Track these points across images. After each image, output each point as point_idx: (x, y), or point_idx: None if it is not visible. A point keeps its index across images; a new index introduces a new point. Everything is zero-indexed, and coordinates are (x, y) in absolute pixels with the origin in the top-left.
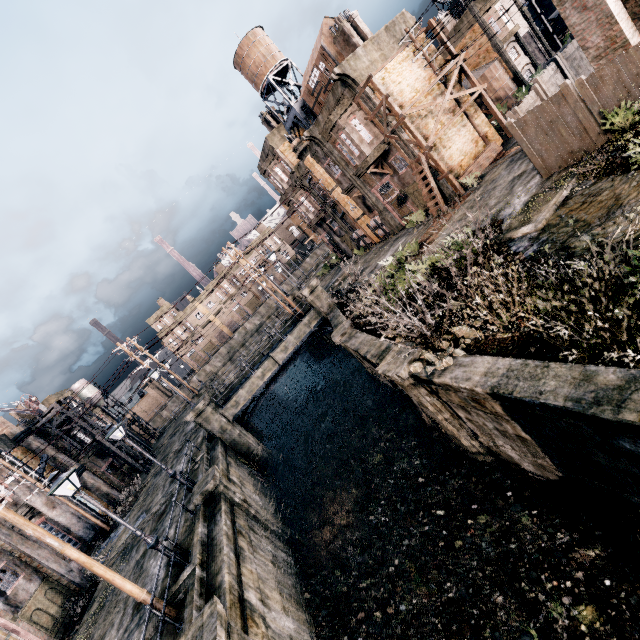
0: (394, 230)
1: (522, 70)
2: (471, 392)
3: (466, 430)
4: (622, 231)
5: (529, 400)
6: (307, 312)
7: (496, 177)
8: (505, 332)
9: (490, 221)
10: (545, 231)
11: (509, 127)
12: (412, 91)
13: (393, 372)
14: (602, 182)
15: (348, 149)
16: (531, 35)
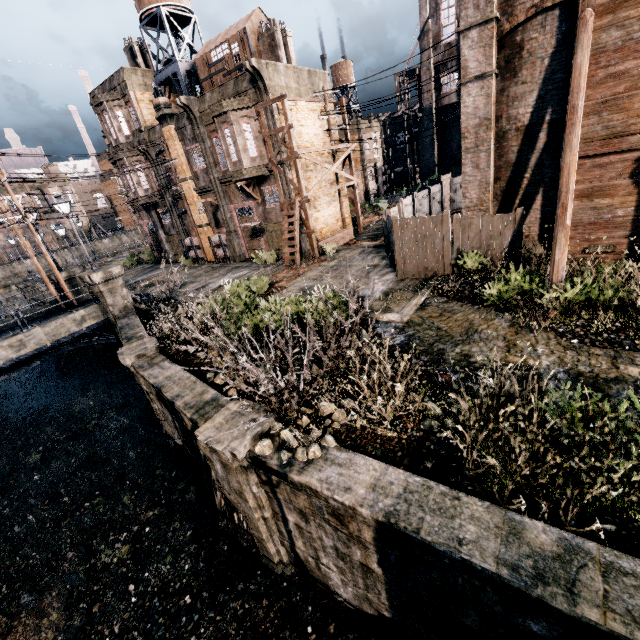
0: (236, 257)
1: (371, 191)
2: (345, 508)
3: (282, 534)
4: (486, 355)
5: (445, 550)
6: (83, 303)
7: (351, 257)
8: (389, 429)
9: (349, 293)
10: (410, 326)
11: (394, 221)
12: (309, 141)
13: (226, 446)
14: (453, 304)
15: (226, 148)
16: (383, 172)
